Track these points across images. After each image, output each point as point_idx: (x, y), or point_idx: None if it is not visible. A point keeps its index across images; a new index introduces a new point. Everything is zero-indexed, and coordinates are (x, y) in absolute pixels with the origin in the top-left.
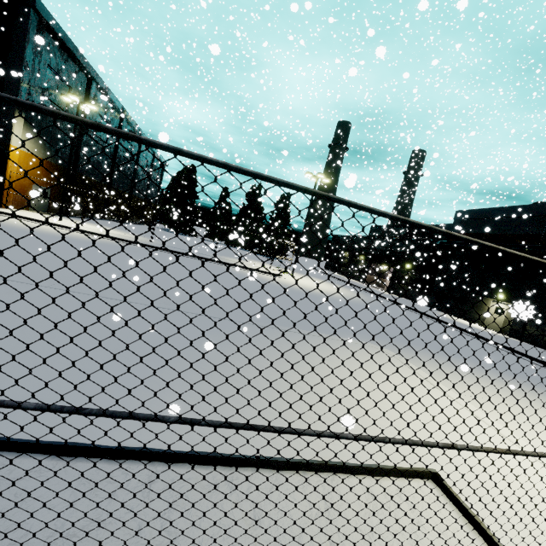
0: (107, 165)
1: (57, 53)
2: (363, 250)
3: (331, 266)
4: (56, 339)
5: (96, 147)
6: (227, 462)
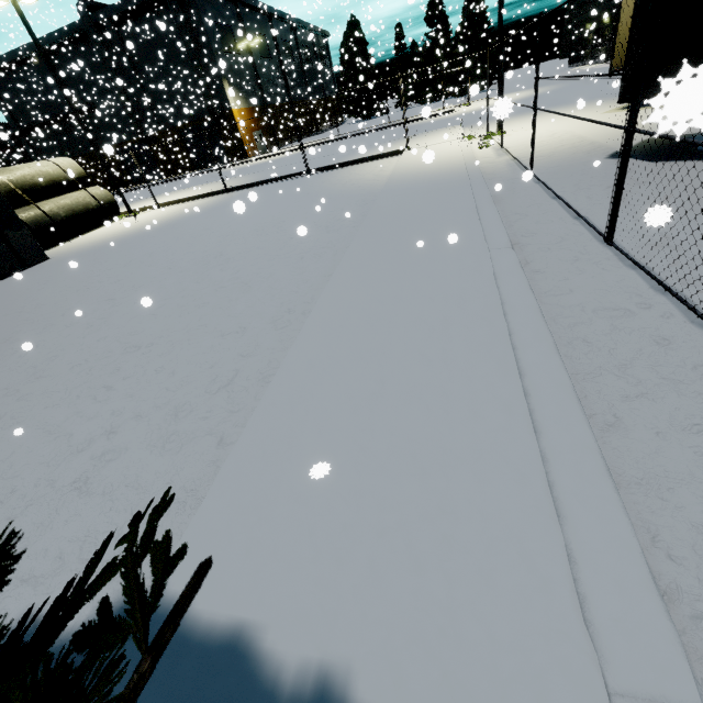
0: (281, 81)
1: (212, 3)
2: (608, 5)
3: (574, 58)
4: (312, 164)
5: (267, 69)
6: (352, 162)
